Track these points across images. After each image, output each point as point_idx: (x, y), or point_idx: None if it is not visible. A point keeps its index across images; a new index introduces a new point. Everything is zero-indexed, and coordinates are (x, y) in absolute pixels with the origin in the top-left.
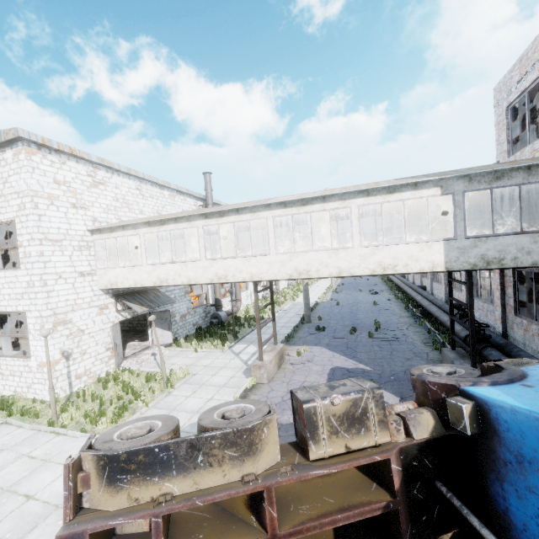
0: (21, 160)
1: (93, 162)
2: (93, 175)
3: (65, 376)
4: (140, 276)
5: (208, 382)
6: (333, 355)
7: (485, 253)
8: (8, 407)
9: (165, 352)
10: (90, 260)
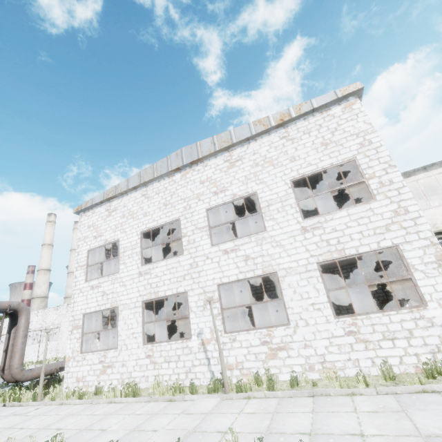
0: (355, 109)
1: None
2: None
3: None
4: None
5: None
6: None
7: None
8: None
9: None
10: None
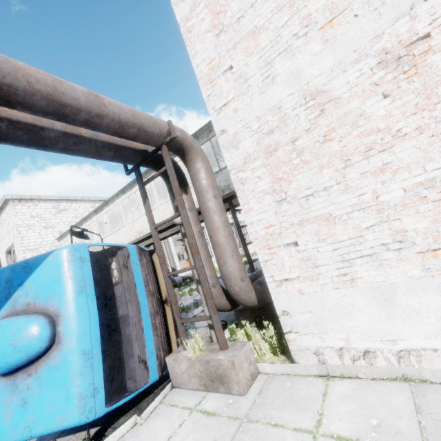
0: (11, 210)
1: (56, 200)
2: (57, 207)
3: None
4: None
5: None
6: None
7: (219, 184)
8: None
9: None
10: None
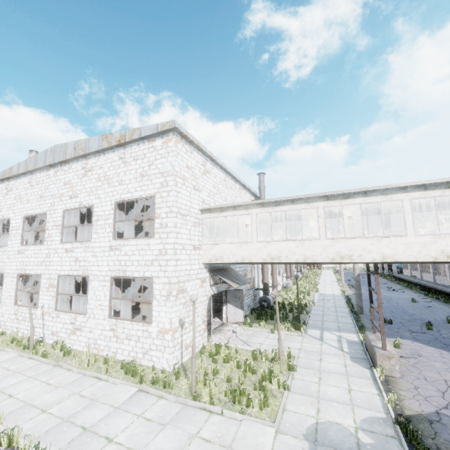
0: (170, 146)
1: (205, 155)
2: (204, 165)
3: (179, 345)
4: (248, 252)
5: (324, 368)
6: (440, 352)
7: None
8: (135, 372)
9: (241, 330)
10: (199, 236)
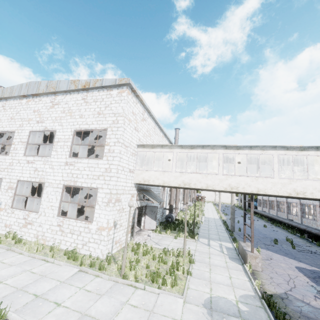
0: (123, 96)
1: (144, 107)
2: (143, 114)
3: (111, 240)
4: (168, 178)
5: (212, 263)
6: (283, 257)
7: None
8: (76, 257)
9: (153, 235)
10: (134, 163)
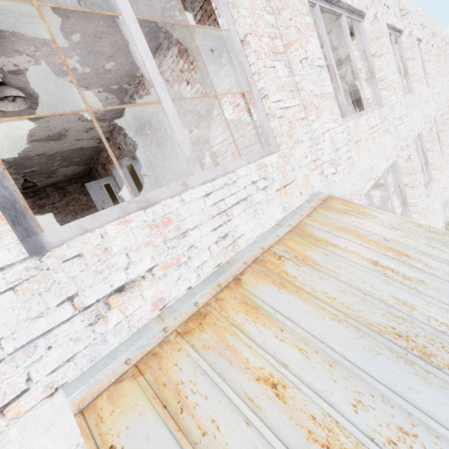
0: None
1: None
2: None
3: None
4: None
5: None
6: None
7: None
8: None
9: None
10: None
